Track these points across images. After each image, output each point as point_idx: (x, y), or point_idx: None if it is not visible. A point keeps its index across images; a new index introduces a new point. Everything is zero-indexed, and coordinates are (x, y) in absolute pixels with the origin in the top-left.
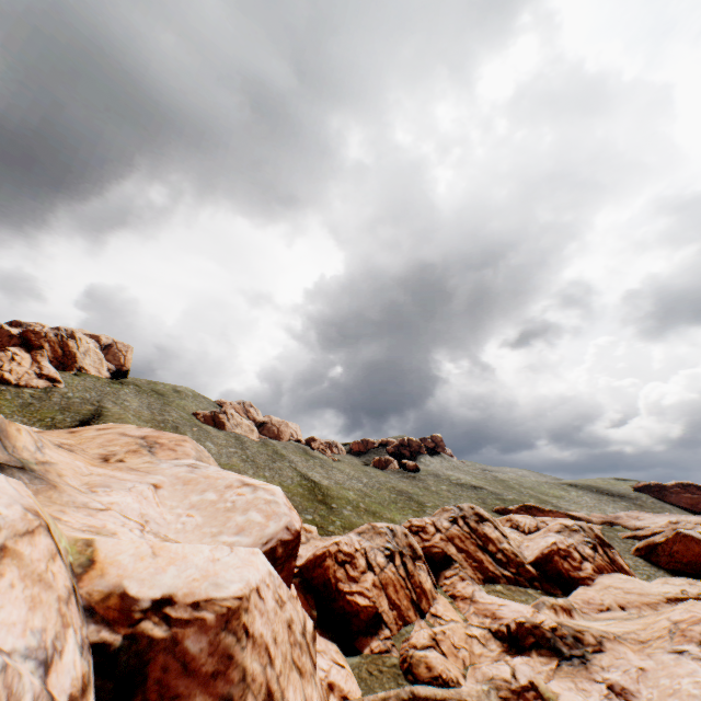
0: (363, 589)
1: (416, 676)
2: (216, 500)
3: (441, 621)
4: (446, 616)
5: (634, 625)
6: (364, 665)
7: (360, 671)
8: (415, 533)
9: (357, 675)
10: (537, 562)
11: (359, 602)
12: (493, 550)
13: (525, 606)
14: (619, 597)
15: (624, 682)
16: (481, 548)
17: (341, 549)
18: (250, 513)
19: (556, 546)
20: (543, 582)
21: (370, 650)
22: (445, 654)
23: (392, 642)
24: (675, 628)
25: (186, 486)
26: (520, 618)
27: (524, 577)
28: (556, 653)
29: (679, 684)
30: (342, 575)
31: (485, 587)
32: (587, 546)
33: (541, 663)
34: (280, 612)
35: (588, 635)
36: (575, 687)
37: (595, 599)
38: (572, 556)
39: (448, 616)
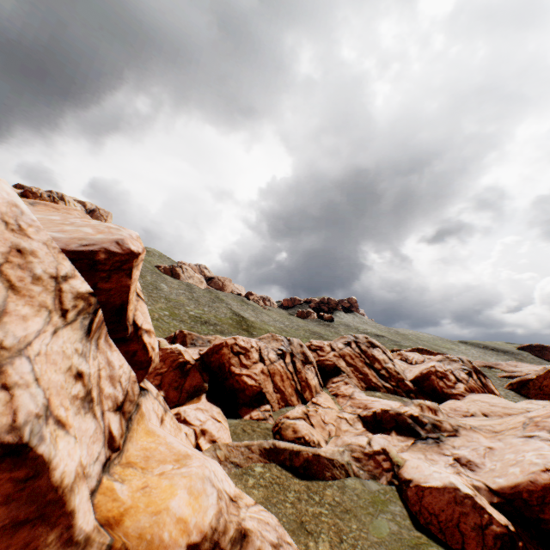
0: (251, 373)
1: (283, 436)
2: (57, 219)
3: (319, 407)
4: (324, 404)
5: (492, 422)
6: (240, 425)
7: (236, 429)
8: (313, 351)
9: (232, 430)
10: (415, 380)
11: (246, 382)
12: (378, 367)
13: (394, 402)
14: (484, 408)
15: (471, 457)
16: (368, 365)
17: (237, 343)
18: (83, 228)
19: (435, 368)
20: (419, 394)
21: (250, 417)
22: (313, 425)
23: (270, 414)
24: (529, 421)
25: (36, 212)
26: (387, 407)
27: (402, 390)
28: (414, 435)
29: (523, 456)
30: (235, 362)
31: (366, 393)
32: (463, 372)
33: (398, 440)
34: (4, 230)
35: (446, 424)
36: (424, 458)
37: (462, 408)
38: (448, 378)
39: (326, 404)
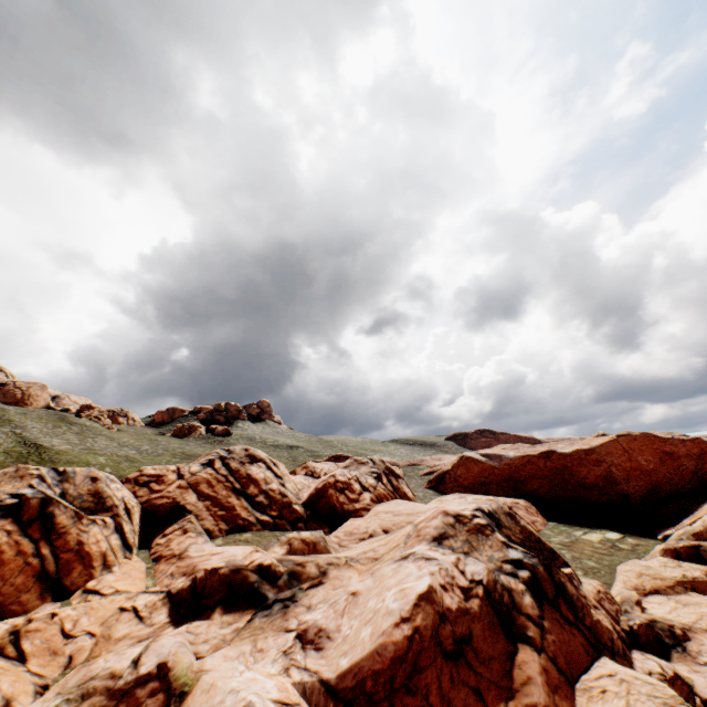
0: None
1: None
2: None
3: (95, 598)
4: (110, 588)
5: (379, 543)
6: None
7: None
8: (144, 485)
9: None
10: (310, 500)
11: None
12: (254, 493)
13: (247, 547)
14: (386, 521)
15: (325, 621)
16: (238, 492)
17: None
18: None
19: (335, 478)
20: (312, 522)
21: None
22: (25, 656)
23: None
24: (414, 530)
25: None
26: (219, 563)
27: (287, 520)
28: (258, 603)
29: (384, 600)
30: None
31: (226, 540)
32: (372, 476)
33: (223, 624)
34: None
35: (312, 567)
36: (251, 650)
37: (360, 528)
38: (352, 489)
39: (114, 587)
